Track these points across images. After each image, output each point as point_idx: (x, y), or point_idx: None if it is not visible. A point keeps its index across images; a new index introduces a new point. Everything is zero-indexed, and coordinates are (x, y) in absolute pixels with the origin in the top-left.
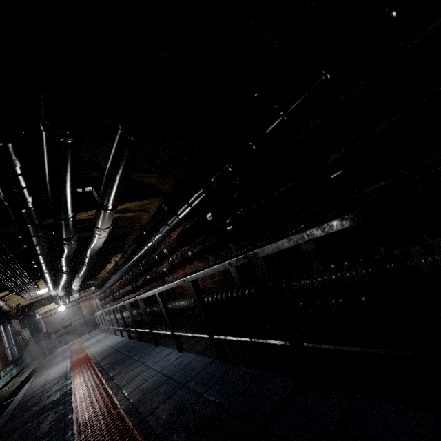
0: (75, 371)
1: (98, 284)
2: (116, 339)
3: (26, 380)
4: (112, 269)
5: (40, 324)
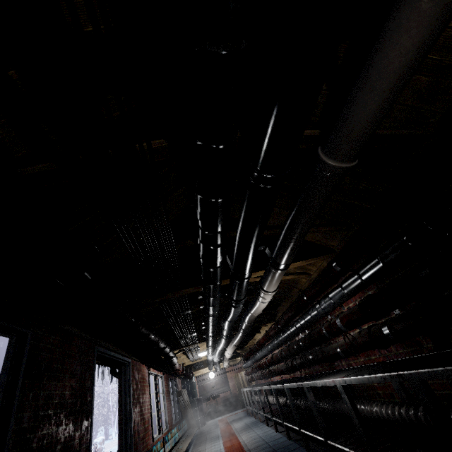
0: None
1: (245, 354)
2: (269, 432)
3: (185, 451)
4: (262, 339)
5: (195, 388)
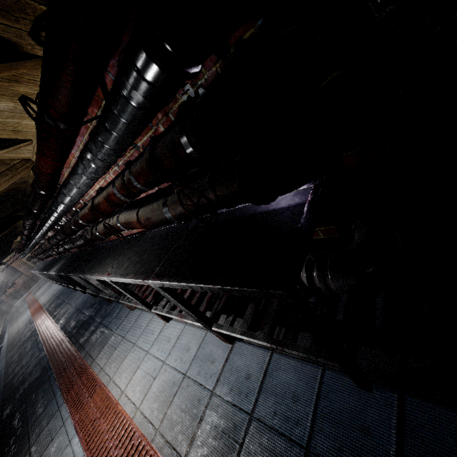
0: (35, 317)
1: (16, 251)
2: (57, 287)
3: (3, 333)
4: (20, 245)
5: None
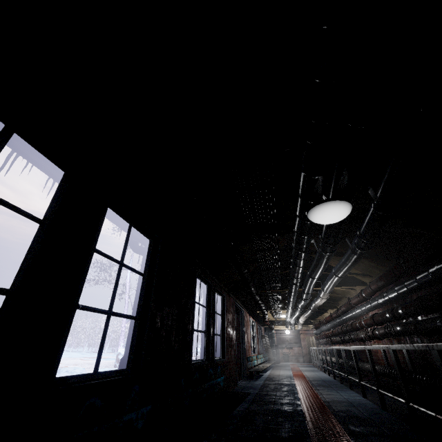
0: (296, 377)
1: (315, 324)
2: (324, 375)
3: (267, 369)
4: (327, 317)
5: (274, 337)
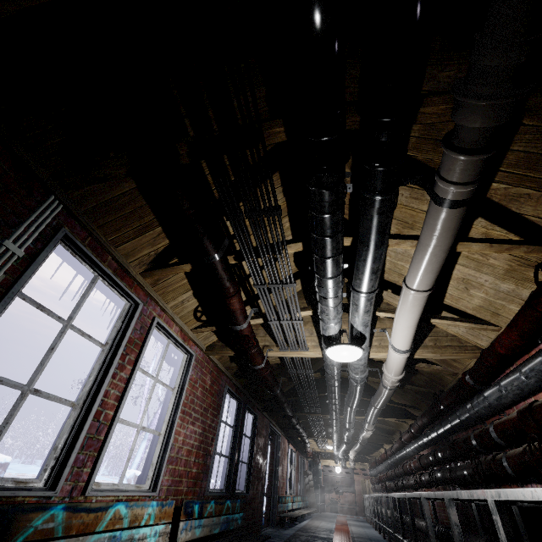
0: (337, 532)
1: (371, 462)
2: (374, 533)
3: (305, 518)
4: (382, 455)
5: (320, 475)
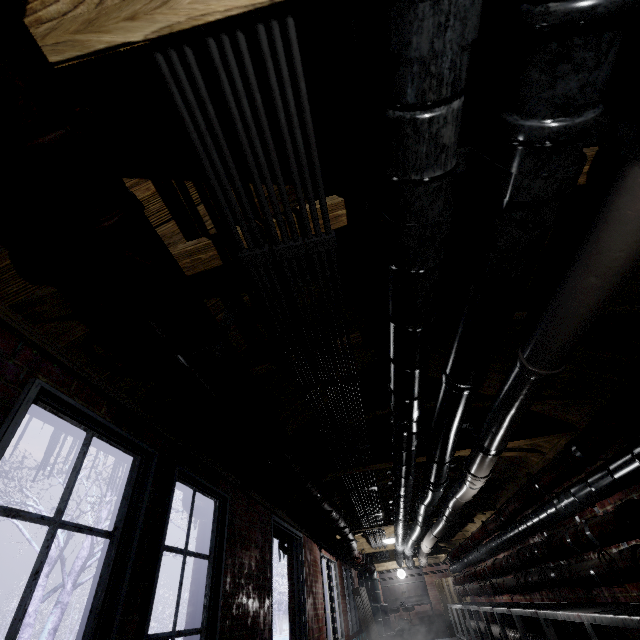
0: None
1: (452, 551)
2: None
3: None
4: (477, 533)
5: (377, 589)
